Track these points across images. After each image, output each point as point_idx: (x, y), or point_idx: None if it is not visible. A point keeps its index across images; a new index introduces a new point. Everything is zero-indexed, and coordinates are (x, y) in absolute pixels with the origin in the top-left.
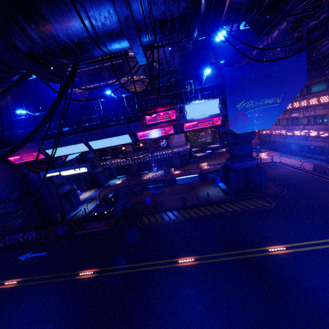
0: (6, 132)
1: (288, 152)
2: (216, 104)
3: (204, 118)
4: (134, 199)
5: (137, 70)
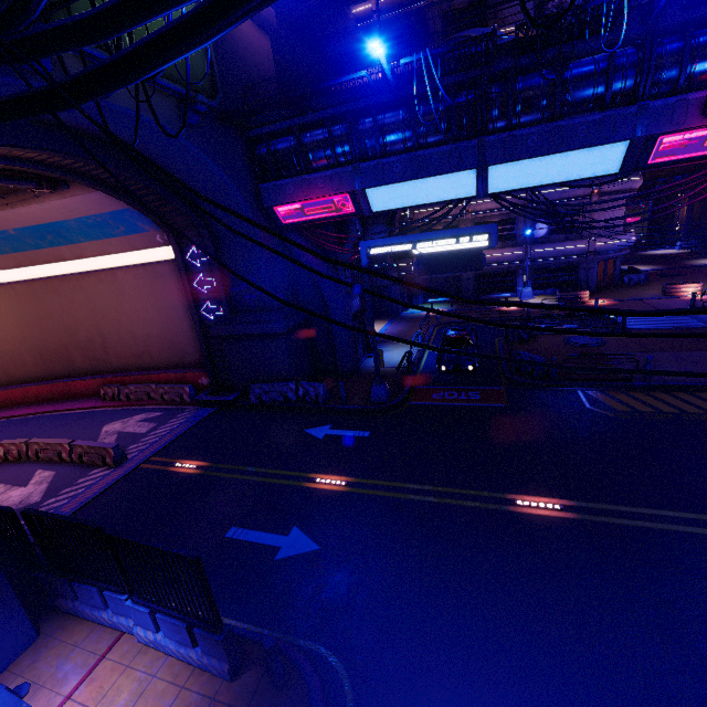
0: (281, 141)
1: None
2: None
3: None
4: (523, 350)
5: None
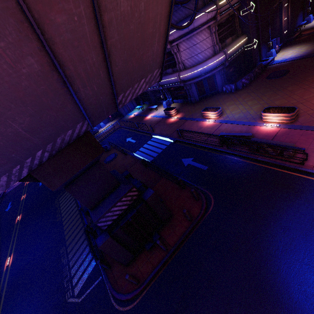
0: None
1: None
2: None
3: None
4: None
5: None
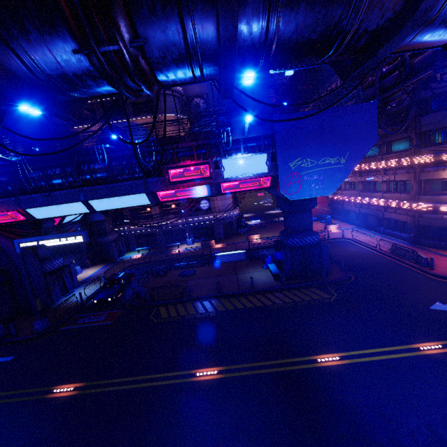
0: None
1: (364, 225)
2: (263, 160)
3: (248, 177)
4: (154, 282)
5: (107, 120)
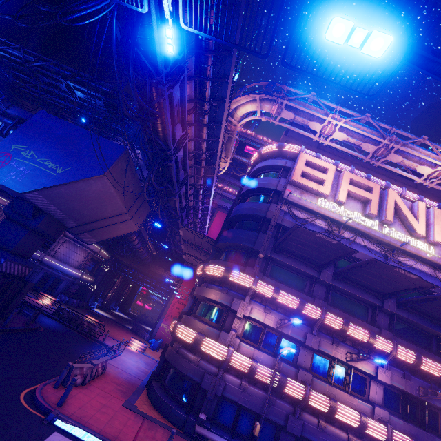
0: None
1: None
2: None
3: None
4: None
5: None
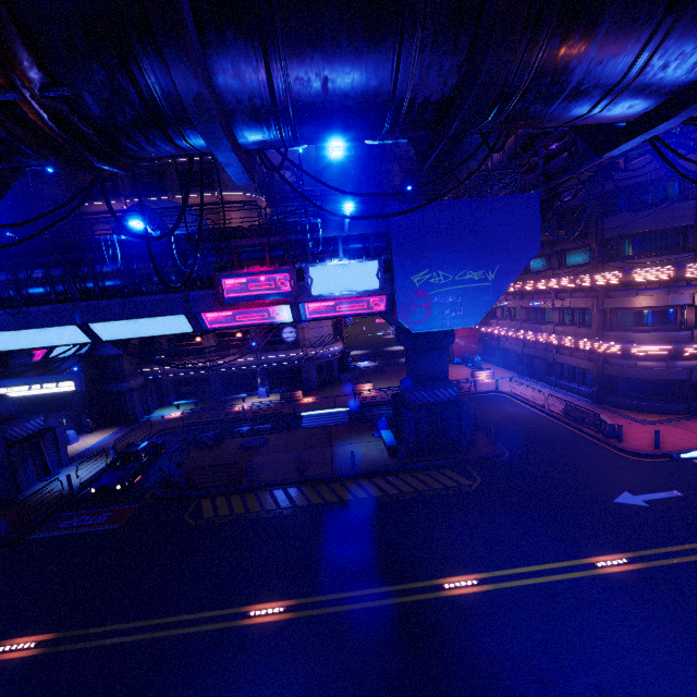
0: None
1: (528, 373)
2: (372, 271)
3: (349, 296)
4: (198, 458)
5: (82, 202)
